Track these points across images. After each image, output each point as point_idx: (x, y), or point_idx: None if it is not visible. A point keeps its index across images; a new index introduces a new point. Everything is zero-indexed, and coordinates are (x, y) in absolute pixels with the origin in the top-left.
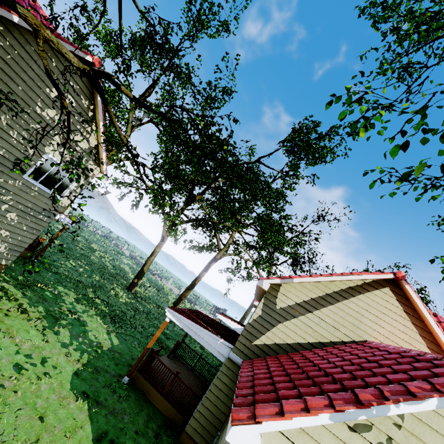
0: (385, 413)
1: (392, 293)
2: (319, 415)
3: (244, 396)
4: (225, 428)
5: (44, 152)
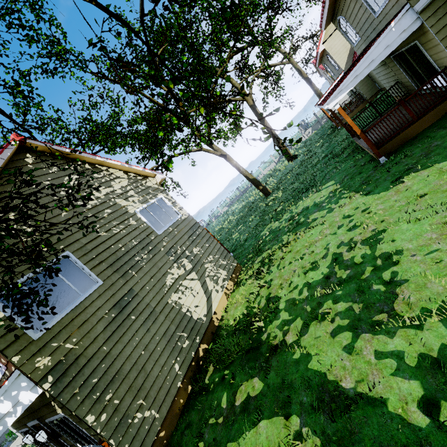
0: None
1: None
2: None
3: None
4: None
5: (134, 215)
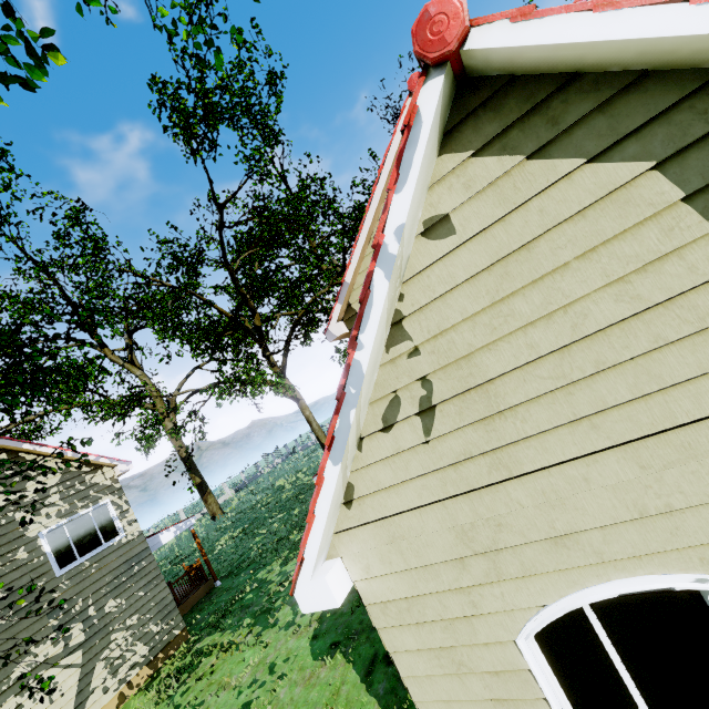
0: (361, 375)
1: None
2: (326, 476)
3: None
4: None
5: (34, 539)
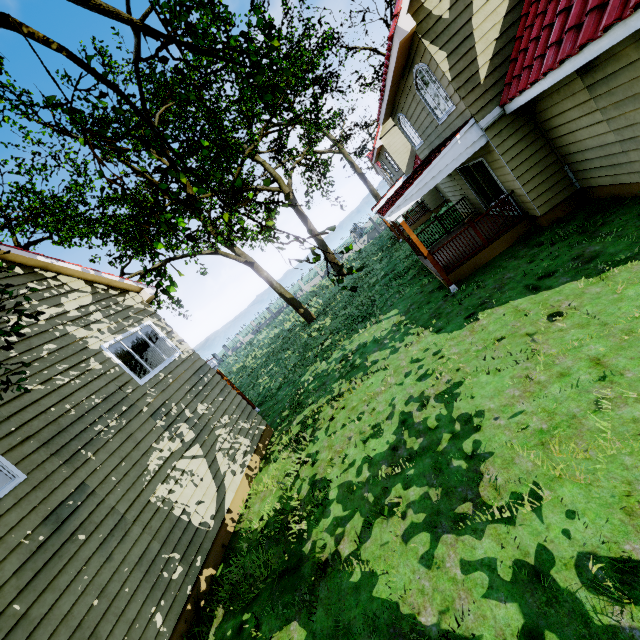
0: None
1: None
2: None
3: (625, 2)
4: (569, 151)
5: (99, 353)
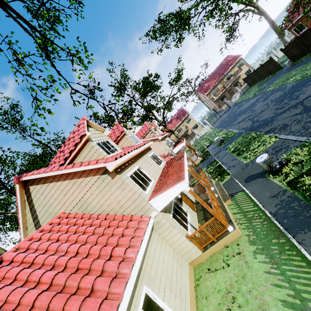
0: None
1: (32, 186)
2: None
3: None
4: None
5: None
